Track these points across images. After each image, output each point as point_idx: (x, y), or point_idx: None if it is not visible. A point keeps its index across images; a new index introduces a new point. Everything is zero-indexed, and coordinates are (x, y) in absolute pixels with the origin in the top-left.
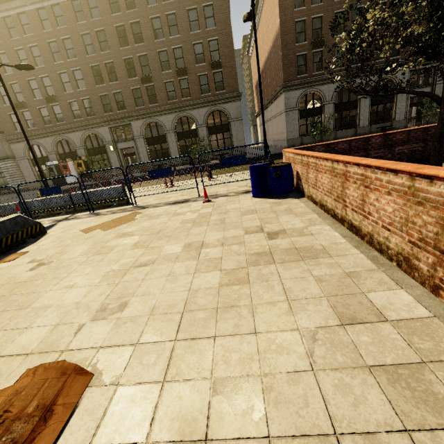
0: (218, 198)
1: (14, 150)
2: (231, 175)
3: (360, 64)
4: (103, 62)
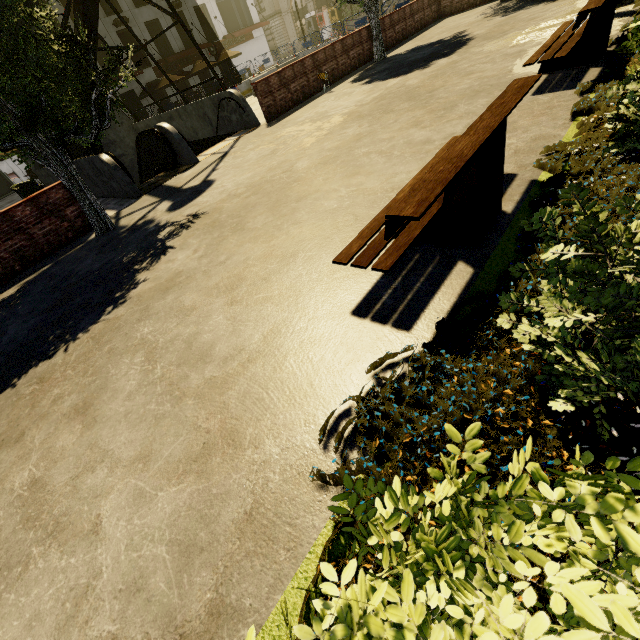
0: None
1: (280, 4)
2: None
3: None
4: None
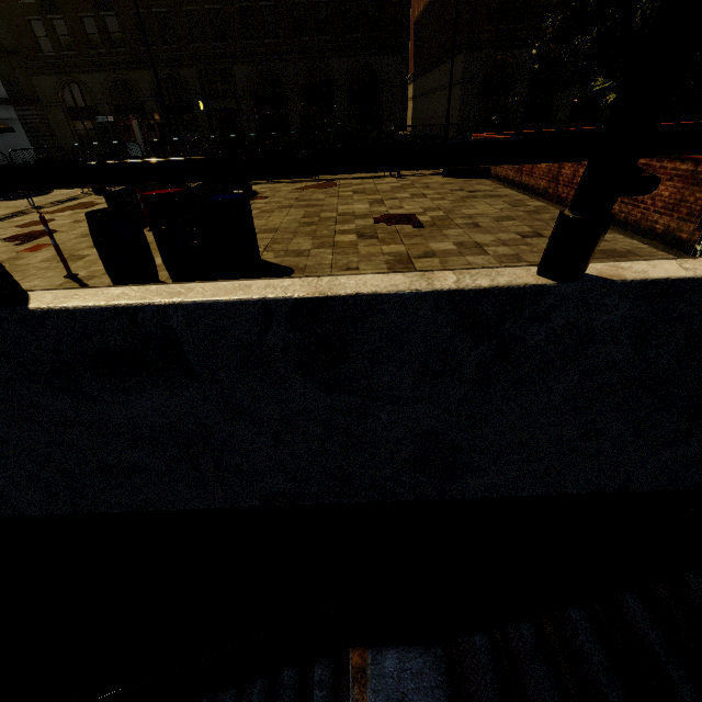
0: (407, 177)
1: (38, 88)
2: None
3: None
4: None
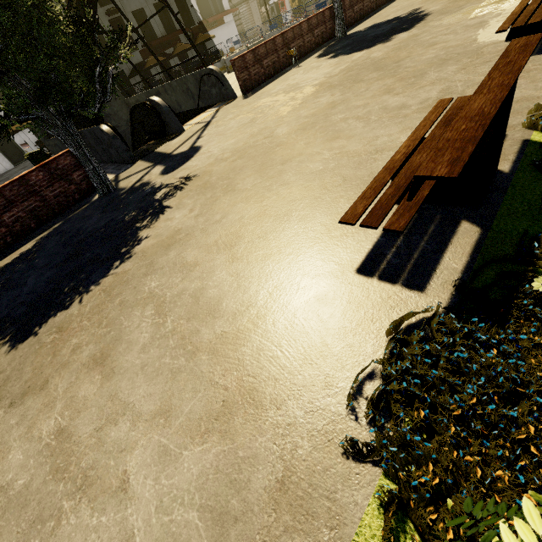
0: None
1: None
2: None
3: None
4: None
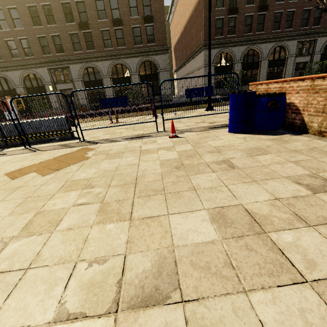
0: (184, 133)
1: None
2: (194, 108)
3: (263, 32)
4: (40, 3)
